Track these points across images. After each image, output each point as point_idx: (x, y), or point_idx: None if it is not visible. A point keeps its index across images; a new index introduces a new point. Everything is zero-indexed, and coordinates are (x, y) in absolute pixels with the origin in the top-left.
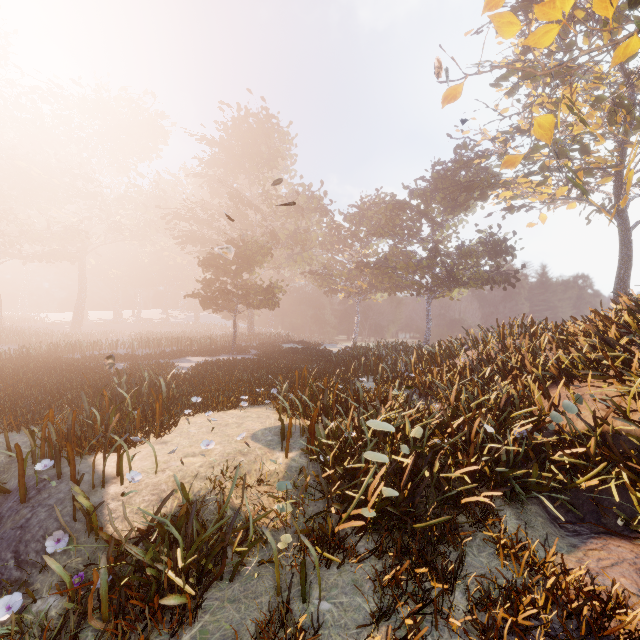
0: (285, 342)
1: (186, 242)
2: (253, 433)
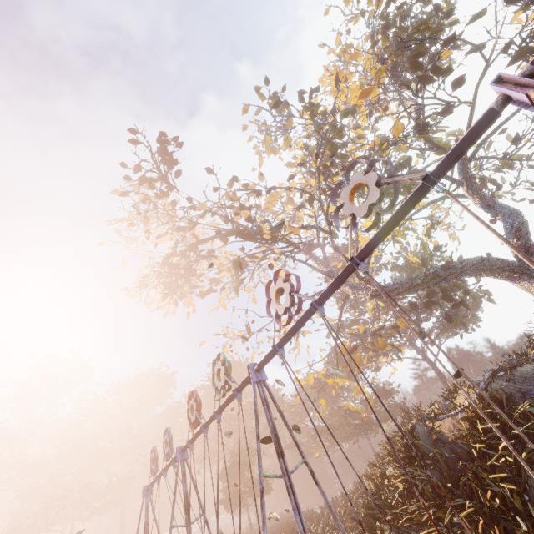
0: (286, 519)
1: (203, 460)
2: None
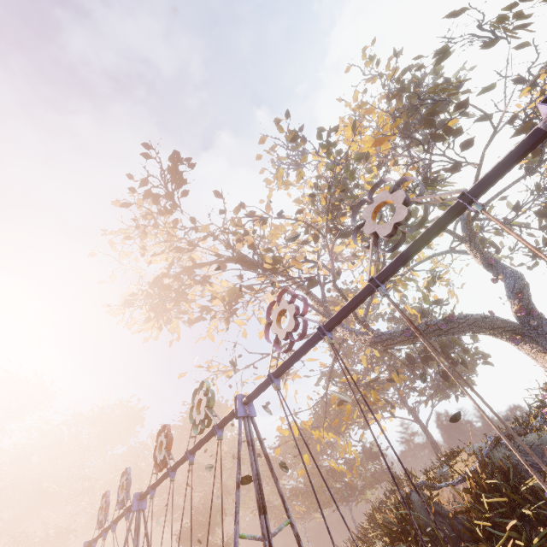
0: None
1: (160, 516)
2: None
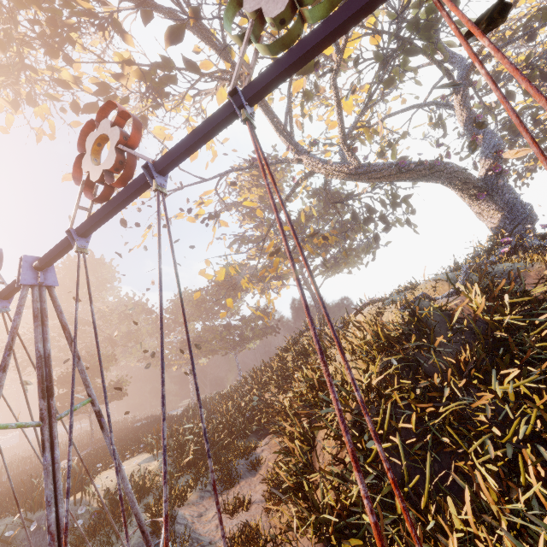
0: (134, 423)
1: (27, 366)
2: (139, 463)
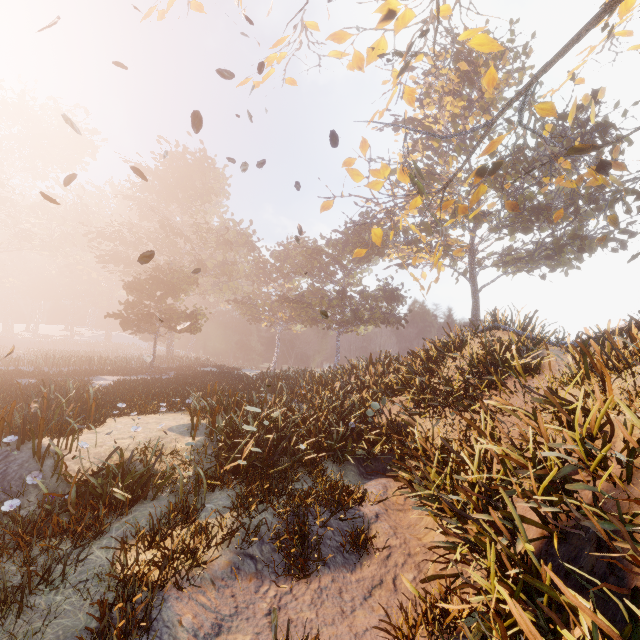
0: (204, 366)
1: (109, 261)
2: (170, 427)
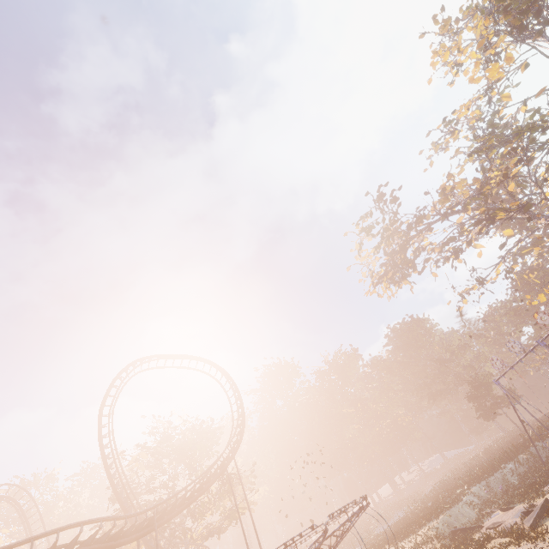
0: (536, 421)
1: (434, 398)
2: None
